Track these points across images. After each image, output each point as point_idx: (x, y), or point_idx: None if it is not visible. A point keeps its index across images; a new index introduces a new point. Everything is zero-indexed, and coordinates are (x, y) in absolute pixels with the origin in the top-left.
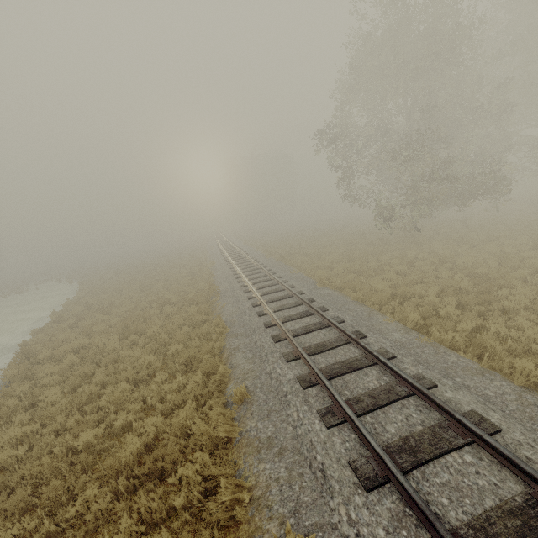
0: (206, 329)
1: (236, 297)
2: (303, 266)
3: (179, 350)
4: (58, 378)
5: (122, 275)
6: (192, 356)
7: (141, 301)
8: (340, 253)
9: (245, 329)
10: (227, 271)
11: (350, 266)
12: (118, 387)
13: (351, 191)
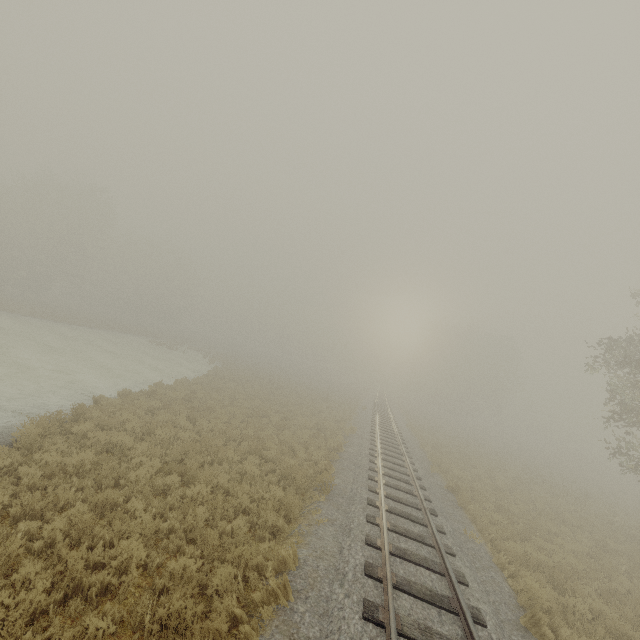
0: (261, 556)
1: (350, 518)
2: (493, 533)
3: (187, 571)
4: (36, 478)
5: (254, 382)
6: (187, 617)
7: (237, 427)
8: (575, 551)
9: (318, 632)
10: (364, 454)
11: (613, 621)
12: (41, 579)
13: (632, 448)
